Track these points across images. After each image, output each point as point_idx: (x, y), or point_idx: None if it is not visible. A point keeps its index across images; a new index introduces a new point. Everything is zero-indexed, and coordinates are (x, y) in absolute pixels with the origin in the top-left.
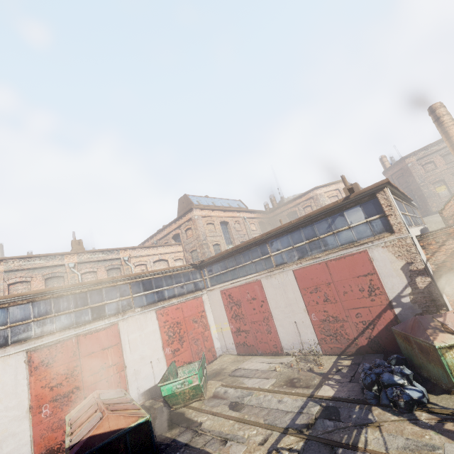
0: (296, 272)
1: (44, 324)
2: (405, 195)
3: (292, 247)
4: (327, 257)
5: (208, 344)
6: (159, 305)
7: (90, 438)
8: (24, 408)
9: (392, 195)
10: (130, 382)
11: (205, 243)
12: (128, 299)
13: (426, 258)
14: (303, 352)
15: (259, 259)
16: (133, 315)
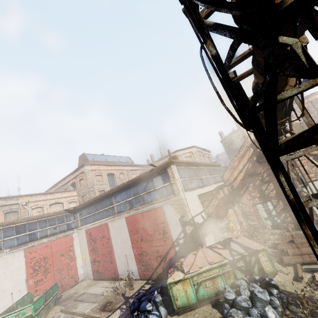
0: (126, 219)
1: None
2: (207, 163)
3: (126, 200)
4: (143, 209)
5: (72, 272)
6: (29, 245)
7: None
8: None
9: (187, 167)
10: None
11: (92, 190)
12: None
13: (203, 210)
14: (129, 278)
15: (108, 208)
16: (0, 255)
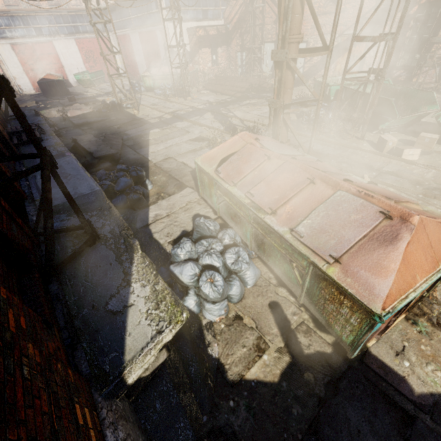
0: (139, 34)
1: (12, 32)
2: None
3: (137, 16)
4: (147, 29)
5: (114, 69)
6: (77, 36)
7: (43, 78)
8: (21, 70)
9: None
10: (68, 75)
11: None
12: (55, 27)
13: (189, 43)
14: None
15: (128, 18)
16: (60, 38)
